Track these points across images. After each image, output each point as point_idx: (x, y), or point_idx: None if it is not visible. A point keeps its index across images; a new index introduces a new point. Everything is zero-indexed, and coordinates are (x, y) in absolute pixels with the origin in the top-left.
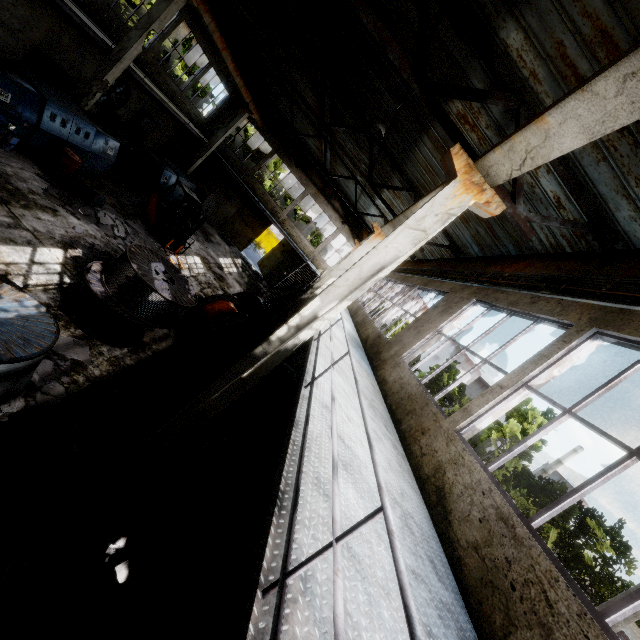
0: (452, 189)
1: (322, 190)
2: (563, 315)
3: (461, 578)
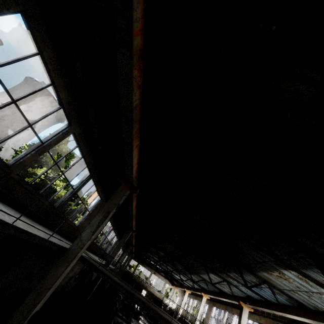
0: (203, 298)
1: (156, 270)
2: (223, 308)
3: None
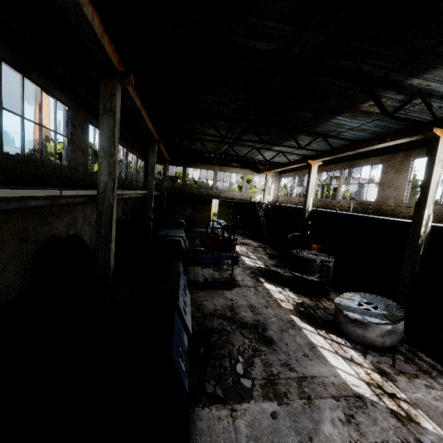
0: (441, 141)
1: (221, 164)
2: None
3: None
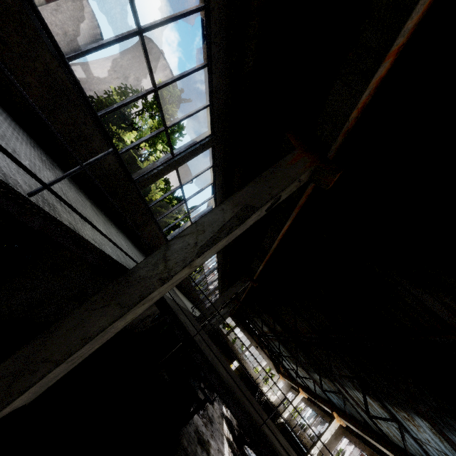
0: (335, 421)
1: (258, 343)
2: (365, 451)
3: None
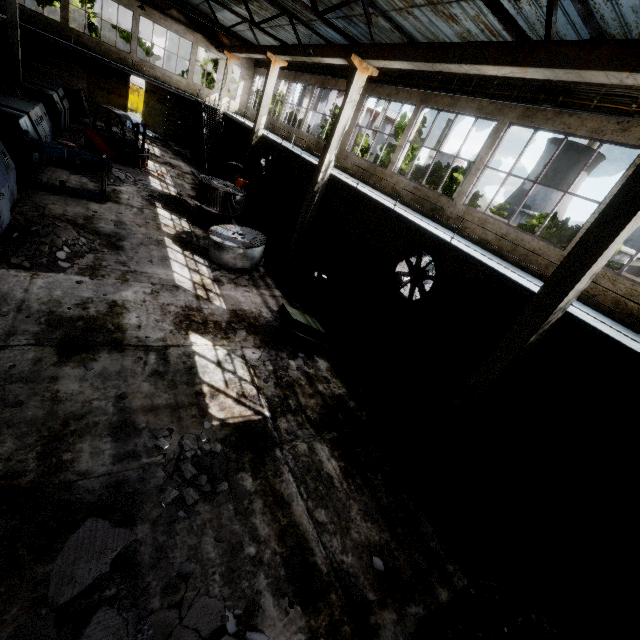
0: (358, 76)
1: (149, 2)
2: (411, 100)
3: (411, 208)
